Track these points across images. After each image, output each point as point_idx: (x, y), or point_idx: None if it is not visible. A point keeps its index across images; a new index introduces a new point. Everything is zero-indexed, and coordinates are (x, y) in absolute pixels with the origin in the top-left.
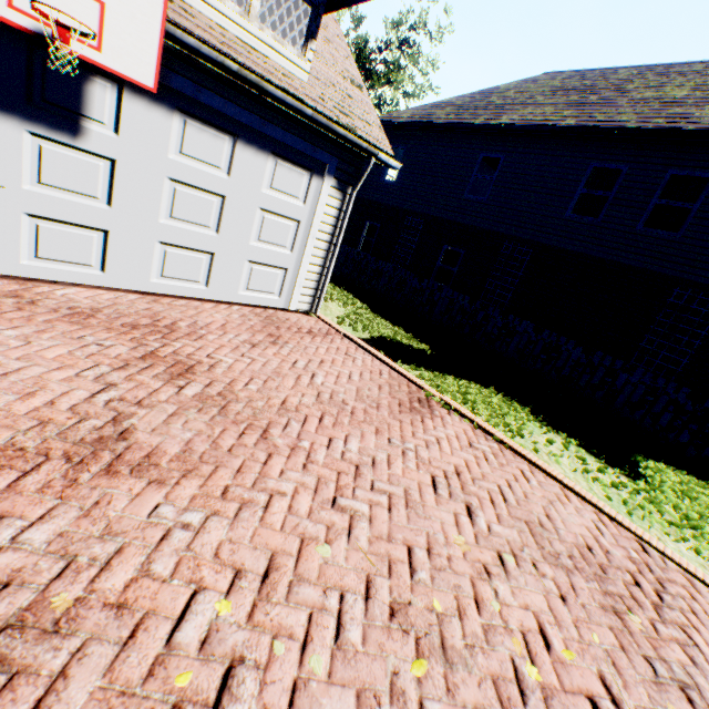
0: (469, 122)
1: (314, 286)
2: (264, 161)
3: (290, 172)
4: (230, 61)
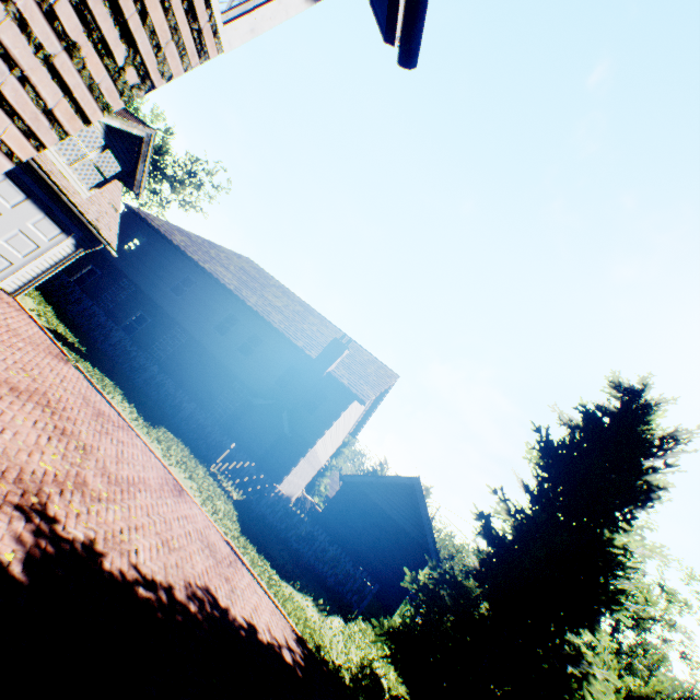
0: (190, 254)
1: (26, 282)
2: (39, 213)
3: (51, 225)
4: (50, 178)
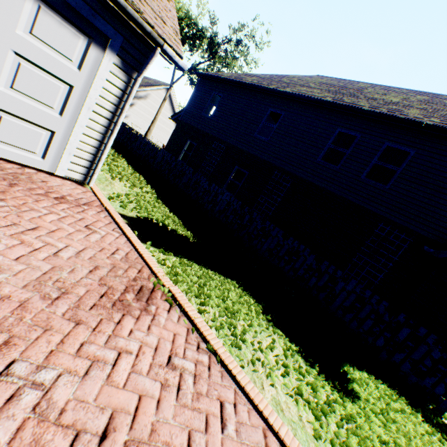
0: (265, 86)
1: (89, 158)
2: None
3: (60, 26)
4: None
